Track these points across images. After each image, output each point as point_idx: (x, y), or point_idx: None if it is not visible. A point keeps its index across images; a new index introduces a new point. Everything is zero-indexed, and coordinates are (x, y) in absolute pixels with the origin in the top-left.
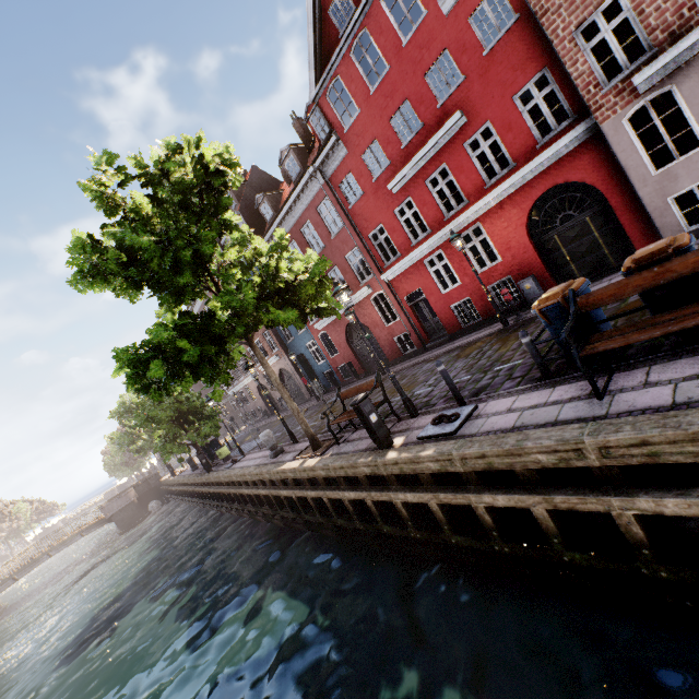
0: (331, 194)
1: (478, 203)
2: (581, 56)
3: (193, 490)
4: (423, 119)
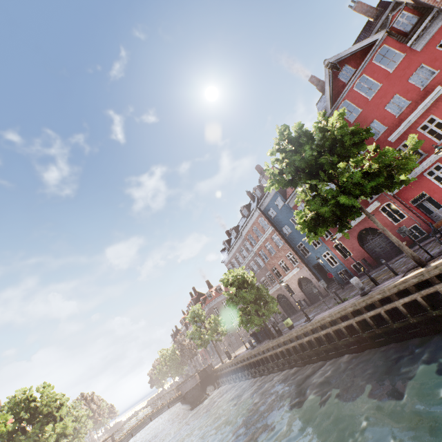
0: None
1: None
2: None
3: (263, 357)
4: (410, 99)
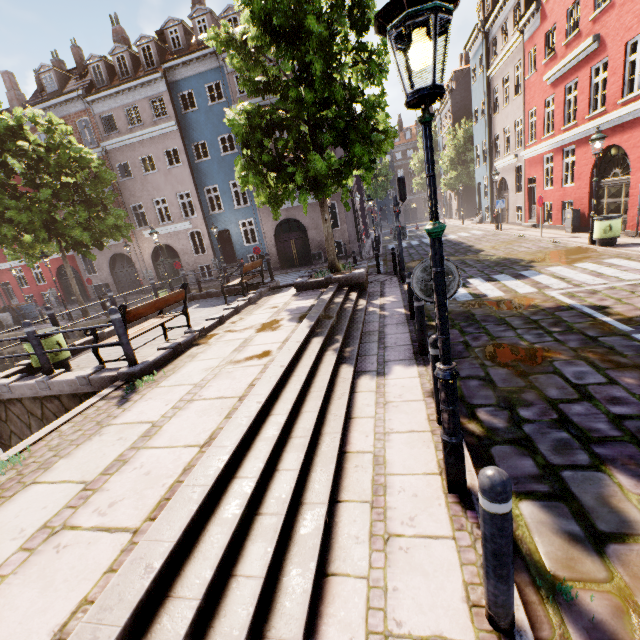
0: None
1: None
2: None
3: None
4: None
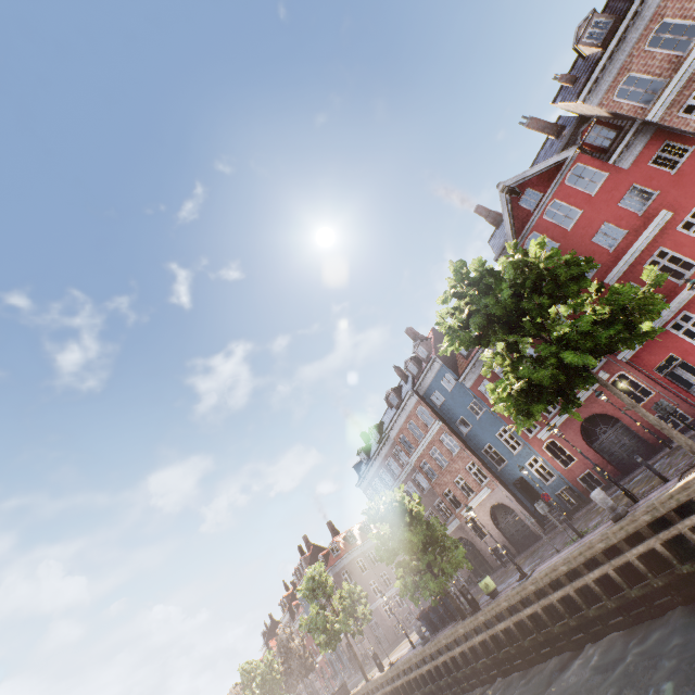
0: None
1: None
2: None
3: (448, 658)
4: (625, 228)
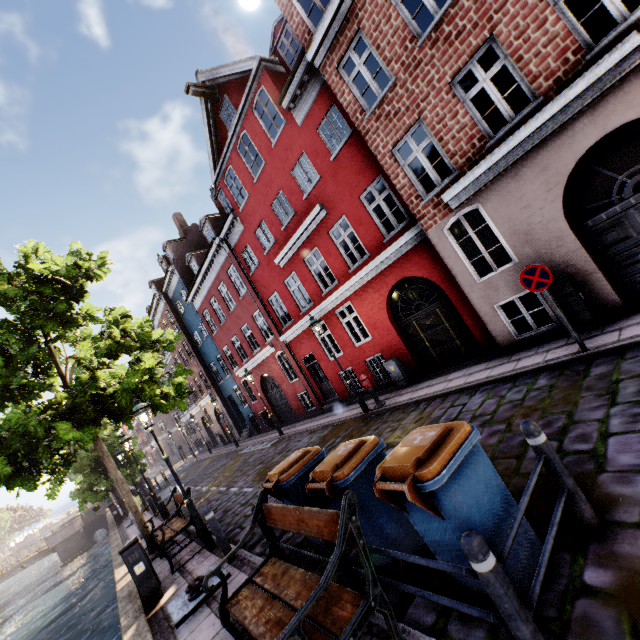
0: (236, 262)
1: (344, 285)
2: (401, 170)
3: None
4: (295, 207)
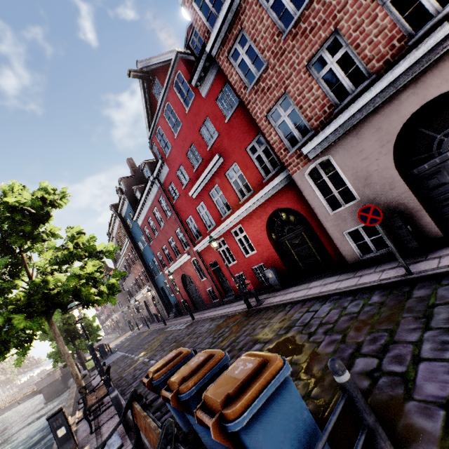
0: (164, 193)
1: (236, 213)
2: (273, 130)
3: None
4: (202, 156)
